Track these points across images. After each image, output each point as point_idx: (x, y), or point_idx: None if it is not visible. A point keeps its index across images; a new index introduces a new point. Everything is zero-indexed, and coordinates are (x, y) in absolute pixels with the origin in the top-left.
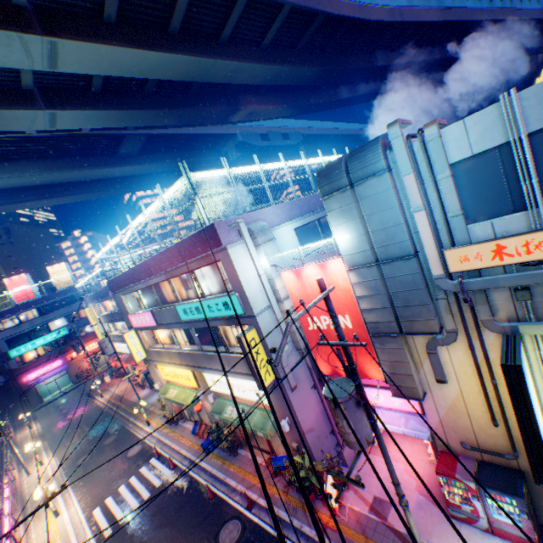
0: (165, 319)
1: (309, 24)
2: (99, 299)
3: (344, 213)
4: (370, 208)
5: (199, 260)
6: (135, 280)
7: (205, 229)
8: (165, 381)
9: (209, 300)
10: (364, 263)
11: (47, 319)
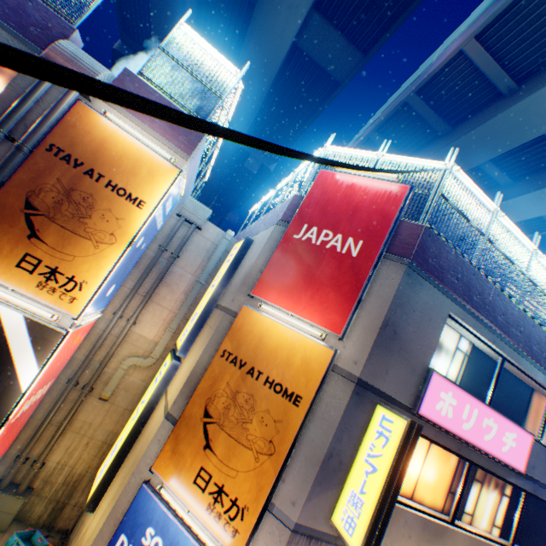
0: (542, 471)
1: None
2: None
3: None
4: None
5: None
6: (540, 356)
7: None
8: None
9: None
10: None
11: None
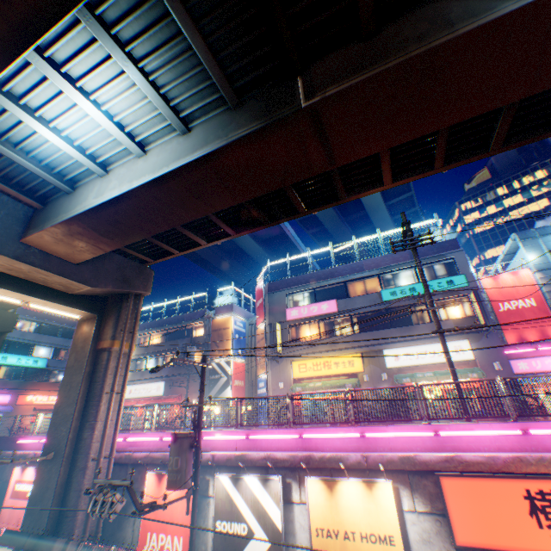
0: (352, 305)
1: (412, 222)
2: (161, 326)
3: (533, 247)
4: (548, 245)
5: (430, 258)
6: (327, 277)
7: (446, 241)
8: (292, 382)
9: (430, 281)
10: (545, 268)
11: (38, 338)
